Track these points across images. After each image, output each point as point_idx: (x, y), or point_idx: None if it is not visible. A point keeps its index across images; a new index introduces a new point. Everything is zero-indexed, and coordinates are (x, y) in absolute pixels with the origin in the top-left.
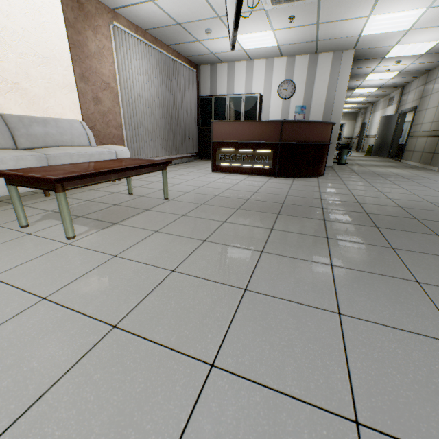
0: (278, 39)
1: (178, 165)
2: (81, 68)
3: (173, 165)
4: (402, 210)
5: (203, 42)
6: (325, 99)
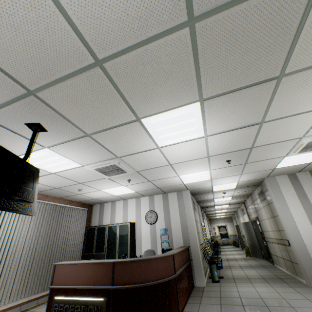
0: (132, 189)
1: (33, 310)
2: None
3: (26, 311)
4: None
5: (83, 194)
6: (180, 221)
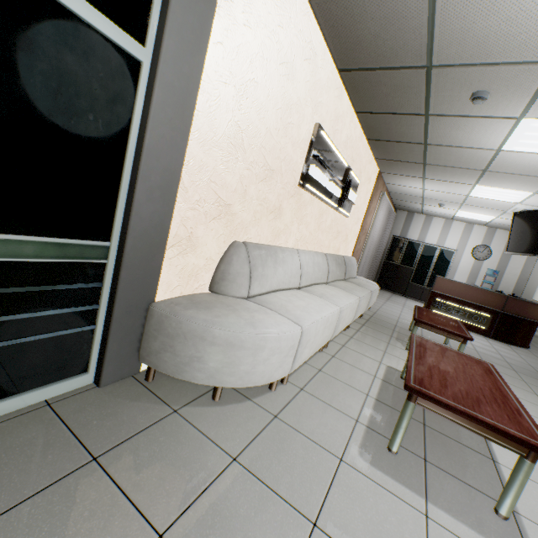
0: (494, 220)
1: None
2: (364, 222)
3: None
4: None
5: (425, 205)
6: (520, 271)
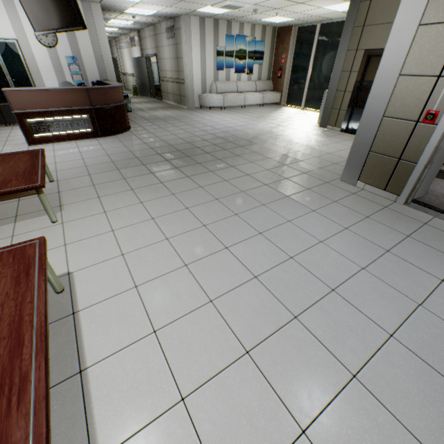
0: None
1: None
2: None
3: None
4: (191, 144)
5: None
6: (93, 51)
